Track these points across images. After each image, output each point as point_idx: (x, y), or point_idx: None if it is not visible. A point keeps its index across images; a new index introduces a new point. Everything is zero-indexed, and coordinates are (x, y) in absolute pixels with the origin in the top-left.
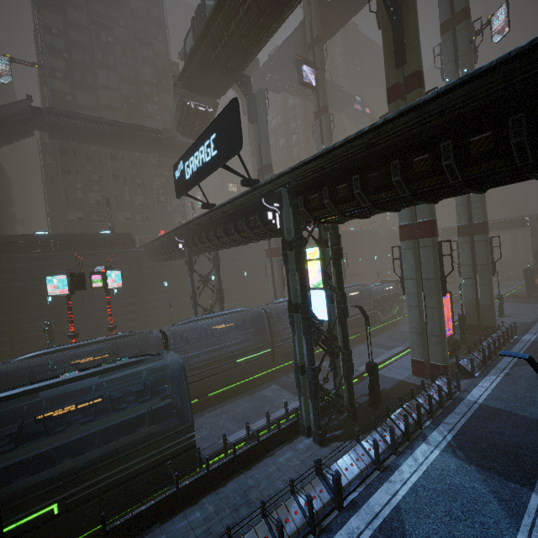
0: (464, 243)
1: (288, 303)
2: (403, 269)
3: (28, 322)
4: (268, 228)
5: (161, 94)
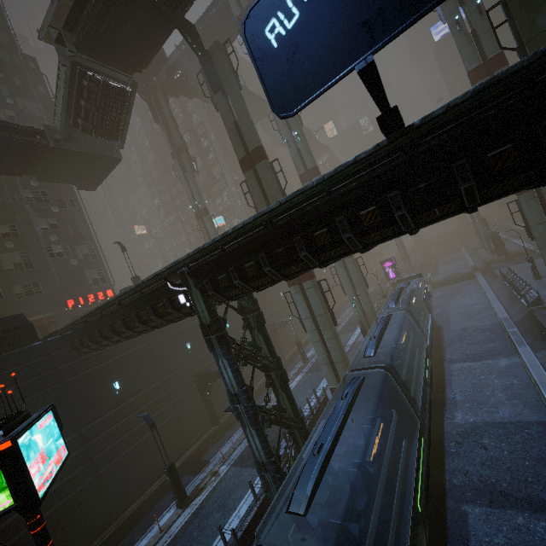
0: (529, 199)
1: None
2: None
3: None
4: None
5: (16, 97)
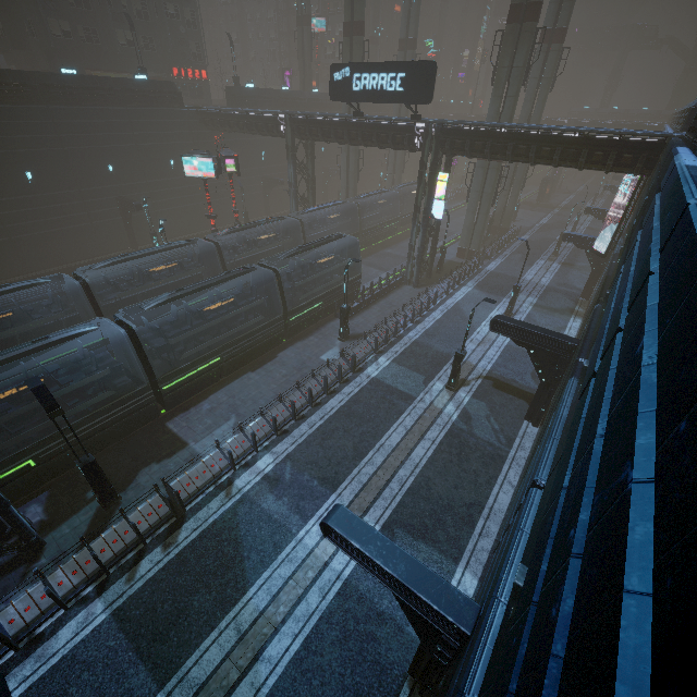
0: None
1: (415, 206)
2: (472, 182)
3: (98, 196)
4: (410, 148)
5: None
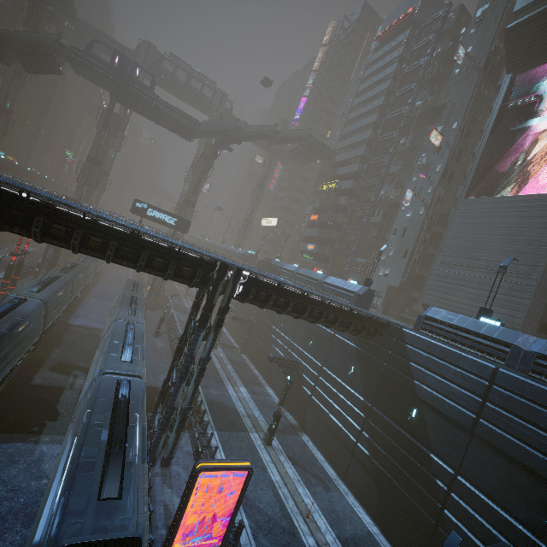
0: None
1: None
2: None
3: None
4: None
5: None
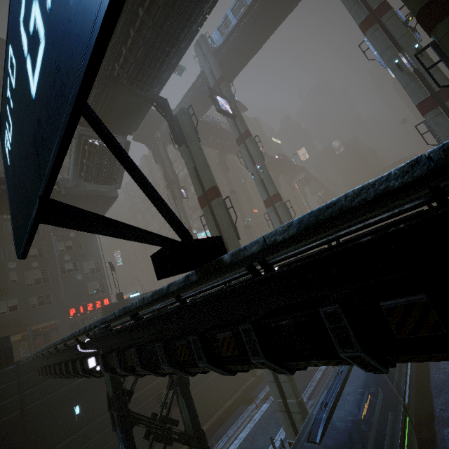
0: None
1: None
2: None
3: None
4: None
5: None
